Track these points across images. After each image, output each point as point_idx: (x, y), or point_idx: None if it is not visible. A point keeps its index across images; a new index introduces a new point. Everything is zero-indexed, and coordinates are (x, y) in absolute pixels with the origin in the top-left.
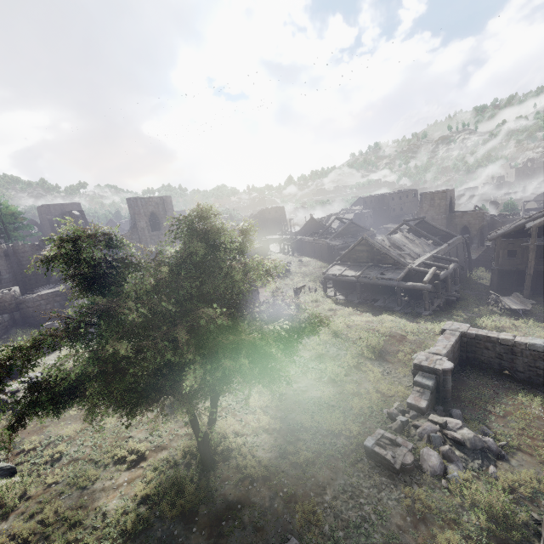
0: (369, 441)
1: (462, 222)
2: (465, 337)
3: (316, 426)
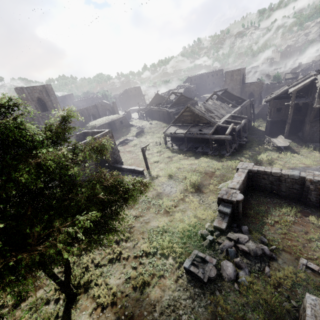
0: (187, 263)
1: (250, 90)
2: (251, 173)
3: (153, 251)
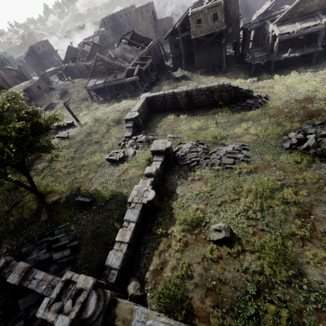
0: (107, 156)
1: (162, 27)
2: (148, 99)
3: (89, 162)
